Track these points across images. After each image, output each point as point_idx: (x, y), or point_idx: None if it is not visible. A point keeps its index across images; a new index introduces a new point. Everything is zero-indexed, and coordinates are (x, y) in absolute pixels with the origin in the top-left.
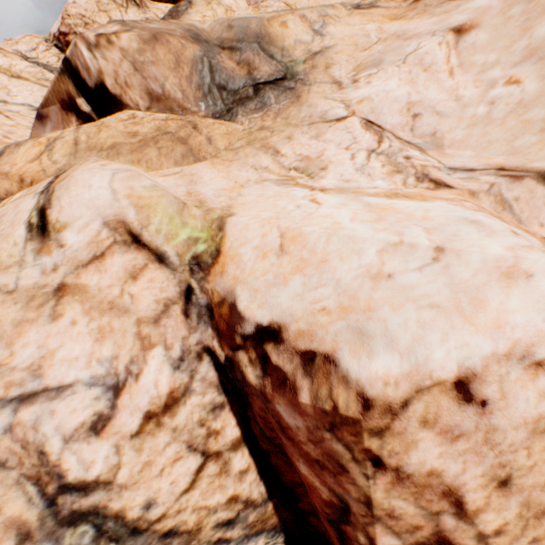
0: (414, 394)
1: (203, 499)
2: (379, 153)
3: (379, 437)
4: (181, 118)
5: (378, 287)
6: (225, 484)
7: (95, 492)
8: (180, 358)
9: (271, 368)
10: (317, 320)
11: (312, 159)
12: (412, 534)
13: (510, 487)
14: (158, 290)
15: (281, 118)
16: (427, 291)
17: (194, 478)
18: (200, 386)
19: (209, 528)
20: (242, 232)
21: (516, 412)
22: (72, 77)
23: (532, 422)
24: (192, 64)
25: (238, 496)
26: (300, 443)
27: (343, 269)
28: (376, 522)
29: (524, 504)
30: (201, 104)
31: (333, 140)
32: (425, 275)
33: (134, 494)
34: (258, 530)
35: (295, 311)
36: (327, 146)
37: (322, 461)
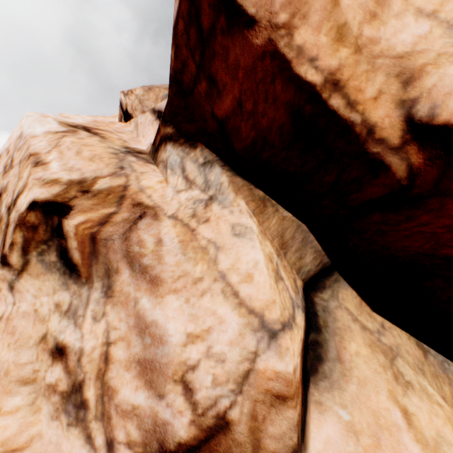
0: None
1: None
2: None
3: None
4: None
5: None
6: None
7: None
8: None
9: None
10: None
11: None
12: None
13: None
14: None
15: None
16: None
17: None
18: None
19: None
20: None
21: None
22: (122, 108)
23: None
24: (162, 99)
25: None
26: None
27: None
28: None
29: None
30: None
31: None
32: None
33: None
34: None
35: None
36: None
37: None
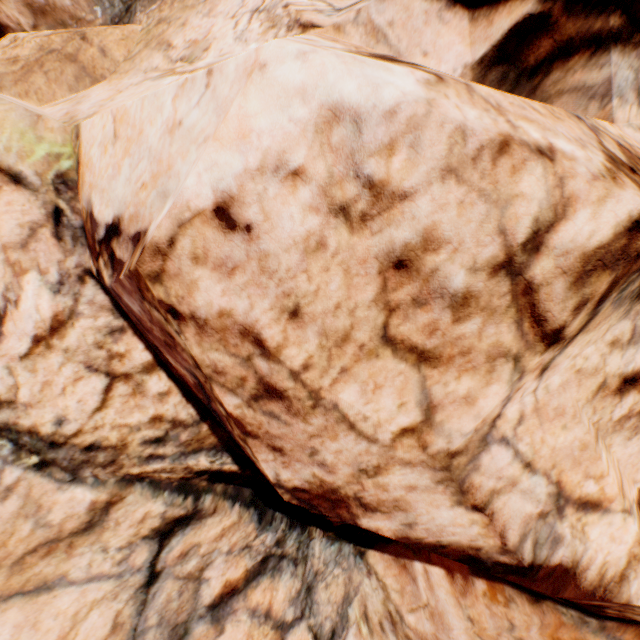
0: (178, 231)
1: (121, 418)
2: (261, 11)
3: (160, 283)
4: (70, 31)
5: (174, 140)
6: (143, 404)
7: (1, 411)
8: (59, 283)
9: (117, 264)
10: (140, 199)
11: (198, 42)
12: (244, 388)
13: (303, 318)
14: (20, 214)
15: (178, 2)
16: (203, 126)
17: (104, 397)
18: (89, 309)
19: (136, 445)
20: (91, 133)
21: (284, 233)
22: None
23: (303, 242)
24: None
25: (163, 417)
26: (152, 331)
27: (153, 134)
28: (212, 383)
29: (322, 334)
30: (96, 9)
31: (223, 11)
32: (202, 108)
33: (42, 412)
34: (196, 449)
35: (127, 197)
36: (216, 21)
37: (167, 341)
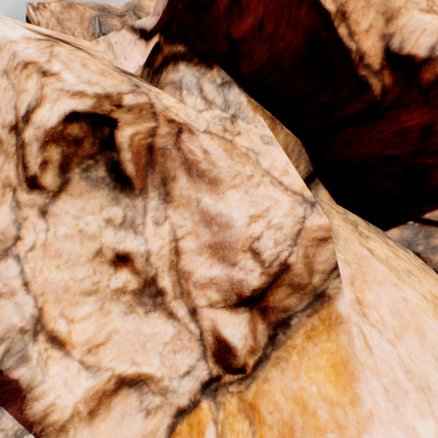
0: None
1: None
2: None
3: None
4: None
5: None
6: None
7: None
8: None
9: None
10: None
11: None
12: None
13: None
14: None
15: None
16: None
17: None
18: None
19: None
20: None
21: None
22: None
23: None
24: (89, 21)
25: None
26: None
27: None
28: None
29: None
30: None
31: None
32: None
33: None
34: None
35: None
36: None
37: None
